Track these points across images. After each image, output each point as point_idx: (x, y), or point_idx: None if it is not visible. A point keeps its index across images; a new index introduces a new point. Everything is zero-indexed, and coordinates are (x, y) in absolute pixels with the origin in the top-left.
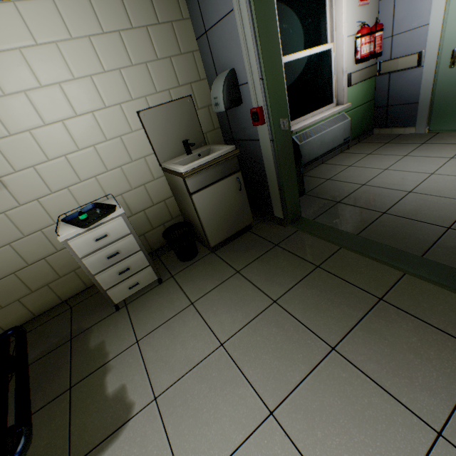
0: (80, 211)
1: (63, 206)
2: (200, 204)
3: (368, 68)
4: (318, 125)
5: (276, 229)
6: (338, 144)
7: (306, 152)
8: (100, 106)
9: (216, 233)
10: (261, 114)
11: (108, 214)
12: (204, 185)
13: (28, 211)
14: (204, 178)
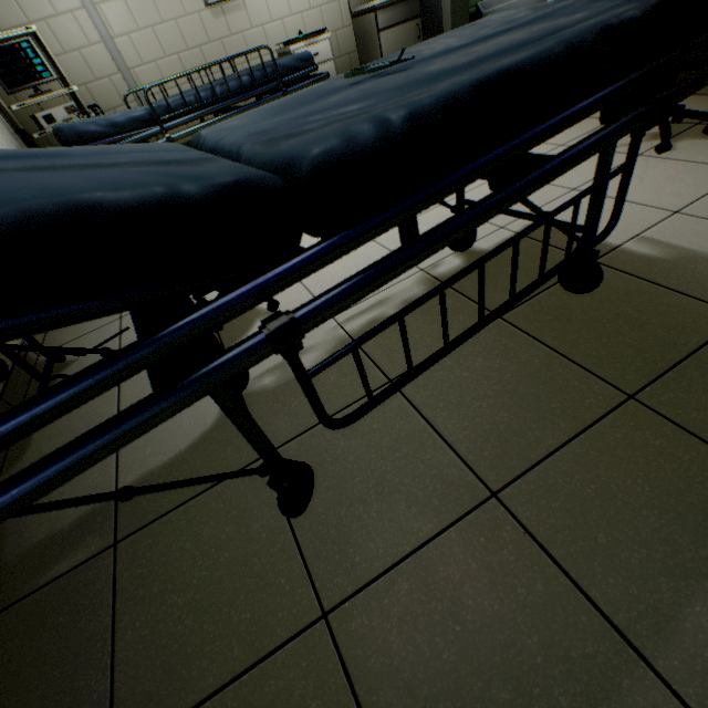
0: (300, 32)
1: (278, 39)
2: (385, 46)
3: None
4: None
5: None
6: None
7: None
8: None
9: None
10: None
11: (321, 34)
12: (390, 25)
13: (256, 37)
14: (390, 17)
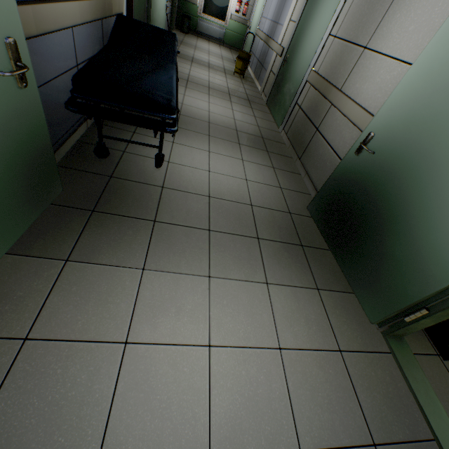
0: None
1: None
2: None
3: (242, 19)
4: (211, 23)
5: None
6: (216, 37)
7: (200, 27)
8: None
9: None
10: None
11: None
12: None
13: None
14: None
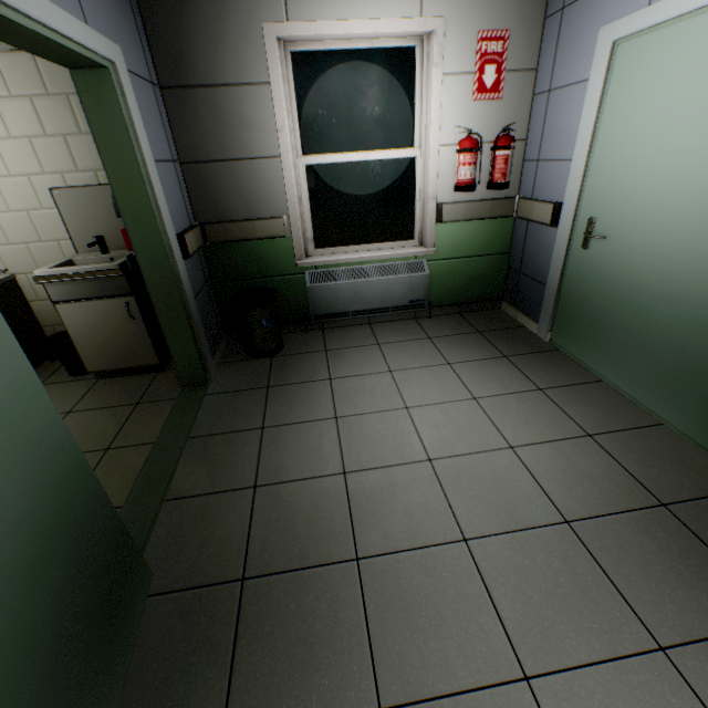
0: None
1: None
2: (69, 318)
3: (490, 201)
4: (363, 266)
5: (174, 385)
6: (397, 304)
7: (323, 299)
8: (5, 173)
9: (97, 358)
10: (128, 238)
11: None
12: (75, 298)
13: None
14: (73, 290)
